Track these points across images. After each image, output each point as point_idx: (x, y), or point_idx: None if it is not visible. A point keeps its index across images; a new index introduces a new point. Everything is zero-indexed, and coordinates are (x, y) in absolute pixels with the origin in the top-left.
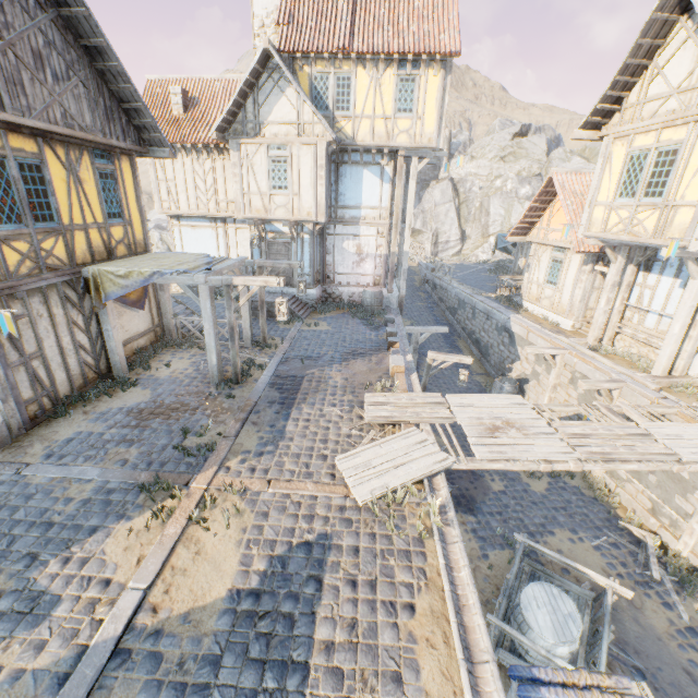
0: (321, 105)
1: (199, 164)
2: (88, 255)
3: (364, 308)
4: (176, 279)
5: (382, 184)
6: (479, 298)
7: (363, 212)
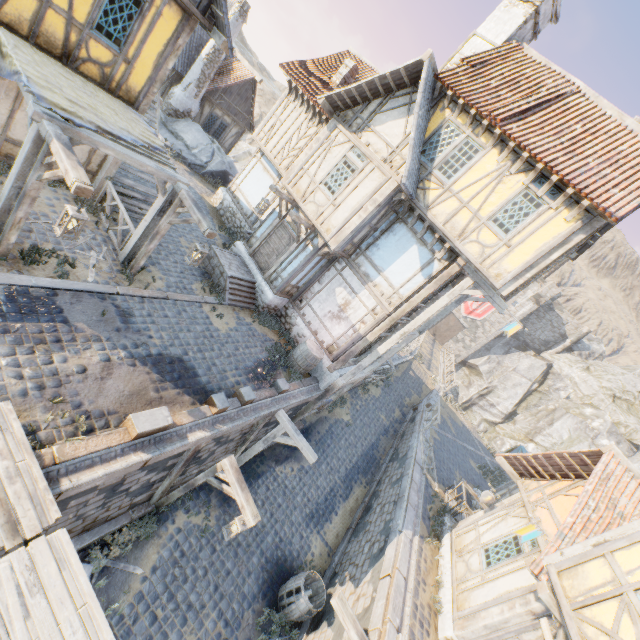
0: (430, 153)
1: (307, 124)
2: (27, 27)
3: (290, 355)
4: (28, 97)
5: (418, 272)
6: (416, 474)
7: (380, 279)
